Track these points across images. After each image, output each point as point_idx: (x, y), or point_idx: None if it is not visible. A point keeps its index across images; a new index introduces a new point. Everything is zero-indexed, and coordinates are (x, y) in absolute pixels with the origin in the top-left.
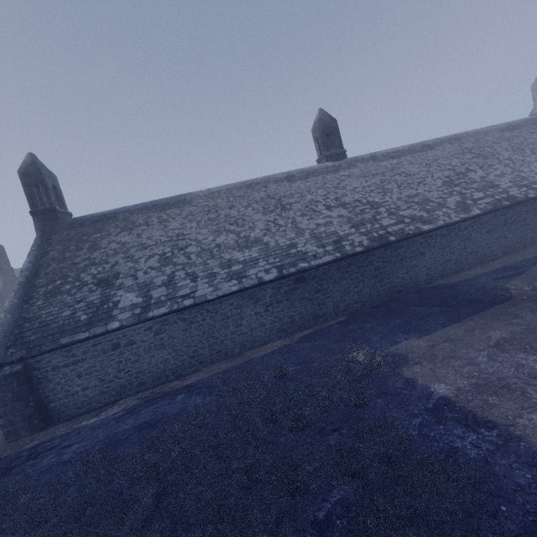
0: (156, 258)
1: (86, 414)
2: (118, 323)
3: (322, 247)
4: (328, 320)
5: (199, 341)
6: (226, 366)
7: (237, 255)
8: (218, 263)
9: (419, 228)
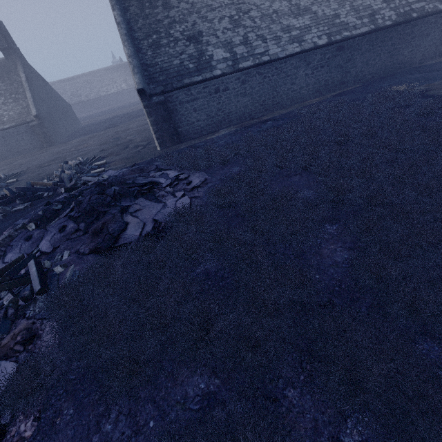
0: (227, 20)
1: (202, 136)
2: (220, 71)
3: (360, 20)
4: (348, 86)
5: (267, 93)
6: (286, 111)
7: (293, 22)
8: (279, 28)
9: (437, 7)
